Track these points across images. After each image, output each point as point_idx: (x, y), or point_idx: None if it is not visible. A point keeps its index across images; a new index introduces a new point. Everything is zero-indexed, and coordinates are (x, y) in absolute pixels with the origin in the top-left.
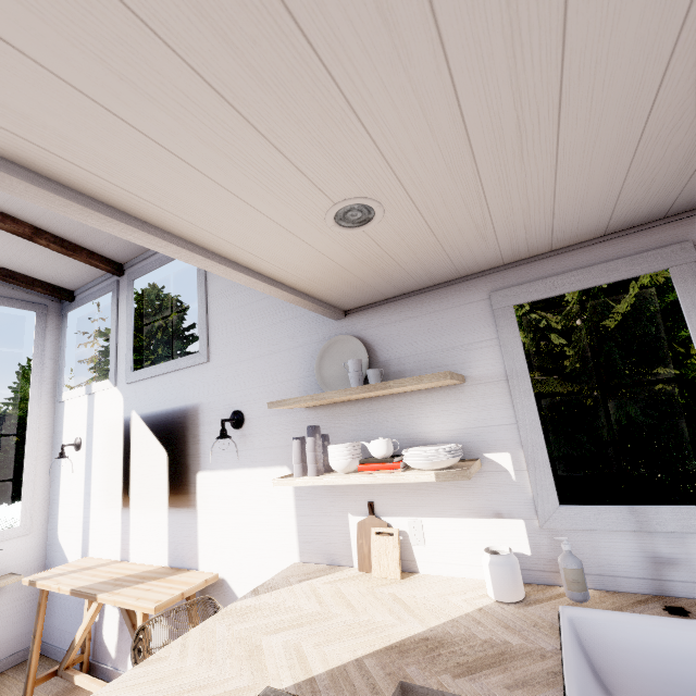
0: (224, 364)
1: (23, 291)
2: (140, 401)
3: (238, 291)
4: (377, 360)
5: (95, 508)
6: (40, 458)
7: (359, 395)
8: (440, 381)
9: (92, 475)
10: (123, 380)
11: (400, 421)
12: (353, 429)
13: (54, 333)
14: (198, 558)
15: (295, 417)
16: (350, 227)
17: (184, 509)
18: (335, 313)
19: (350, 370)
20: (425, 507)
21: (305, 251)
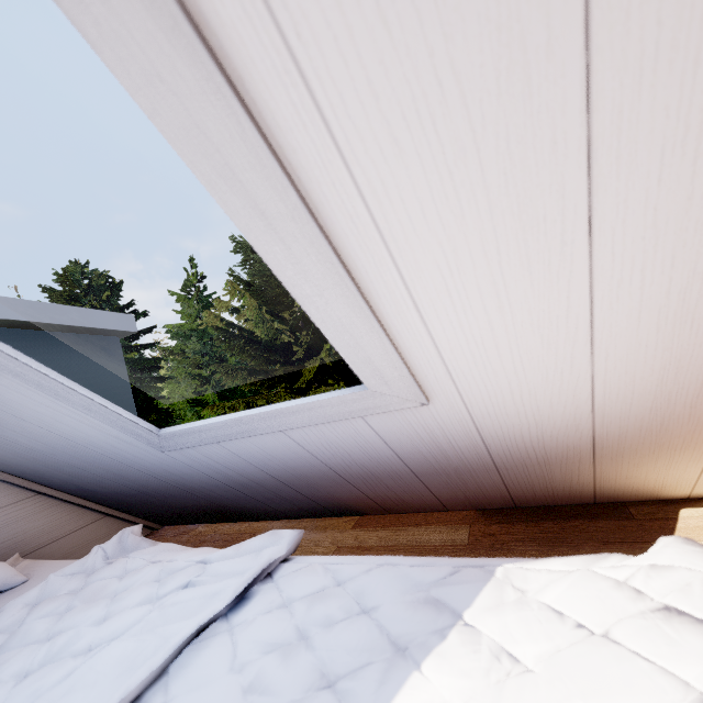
0: None
1: None
2: None
3: None
4: None
5: None
6: None
7: None
8: None
9: None
10: None
11: None
12: None
13: None
14: None
15: None
16: None
17: None
18: None
19: None
20: None
21: None
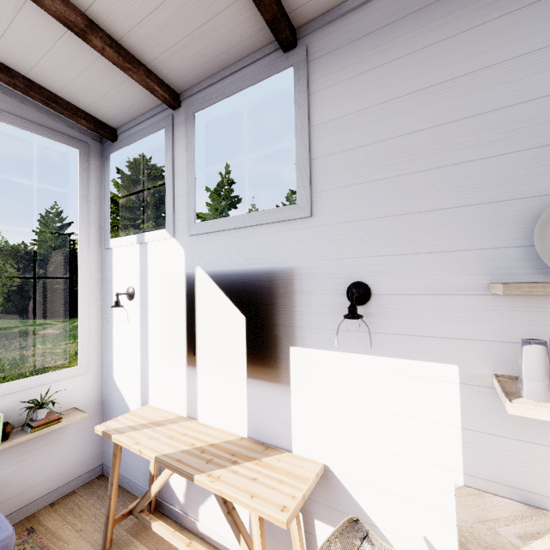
0: (337, 221)
1: (64, 124)
2: (207, 257)
3: (366, 122)
4: None
5: (153, 360)
6: (92, 302)
7: None
8: None
9: (149, 327)
10: (183, 231)
11: None
12: None
13: (97, 175)
14: (291, 439)
15: (469, 301)
16: None
17: (270, 383)
18: None
19: None
20: None
21: None
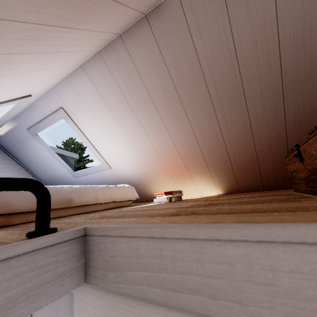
0: None
1: None
2: None
3: None
4: None
5: None
6: None
7: None
8: None
9: None
10: None
11: None
12: None
13: None
14: None
15: None
16: None
17: None
18: None
19: None
20: None
21: None
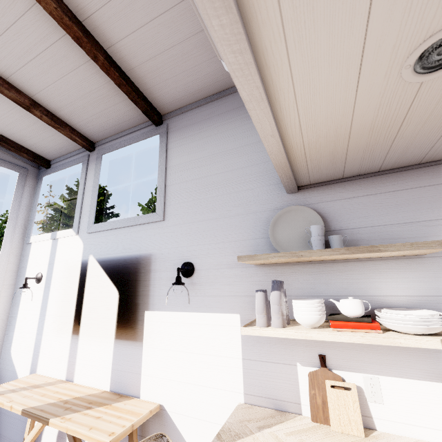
0: (178, 223)
1: (11, 156)
2: (98, 248)
3: (195, 167)
4: (330, 229)
5: (47, 332)
6: (5, 286)
7: (334, 256)
8: (440, 248)
9: (48, 304)
10: (84, 230)
11: (354, 283)
12: (304, 286)
13: (30, 190)
14: (140, 387)
15: (244, 271)
16: (418, 73)
17: (130, 341)
18: (295, 186)
19: (314, 234)
20: (382, 365)
21: (342, 103)
